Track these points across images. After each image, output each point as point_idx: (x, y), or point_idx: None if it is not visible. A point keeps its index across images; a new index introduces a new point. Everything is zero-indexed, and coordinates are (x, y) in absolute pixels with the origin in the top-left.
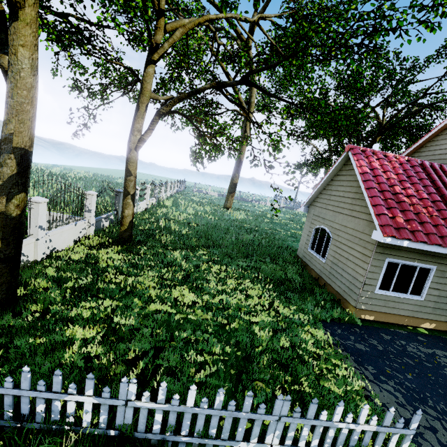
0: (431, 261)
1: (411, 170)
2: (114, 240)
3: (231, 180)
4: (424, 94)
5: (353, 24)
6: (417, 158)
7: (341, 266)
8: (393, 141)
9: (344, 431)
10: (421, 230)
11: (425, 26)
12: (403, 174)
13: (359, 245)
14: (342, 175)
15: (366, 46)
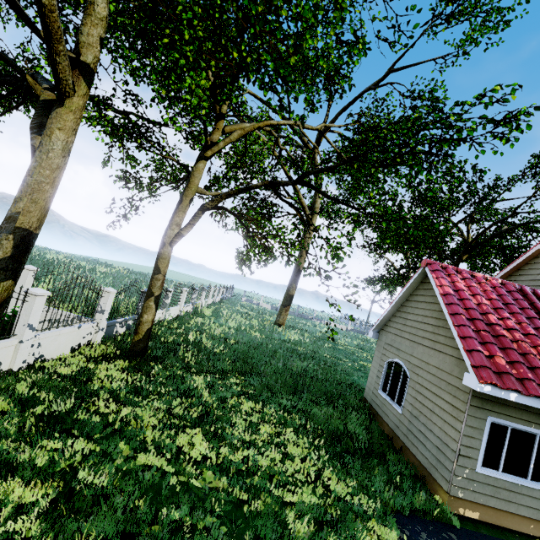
0: None
1: (507, 296)
2: (123, 352)
3: (287, 291)
4: (514, 213)
5: (418, 132)
6: (514, 282)
7: (424, 421)
8: (484, 261)
9: None
10: (533, 378)
11: (499, 138)
12: (498, 300)
13: (447, 392)
14: (419, 295)
15: (434, 154)
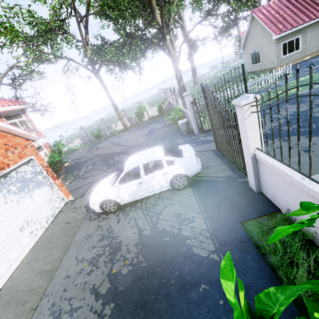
0: (298, 34)
1: (280, 4)
2: None
3: (191, 67)
4: None
5: None
6: None
7: (267, 59)
8: None
9: (276, 75)
10: (289, 26)
11: None
12: (277, 8)
13: (270, 46)
14: (253, 25)
15: None
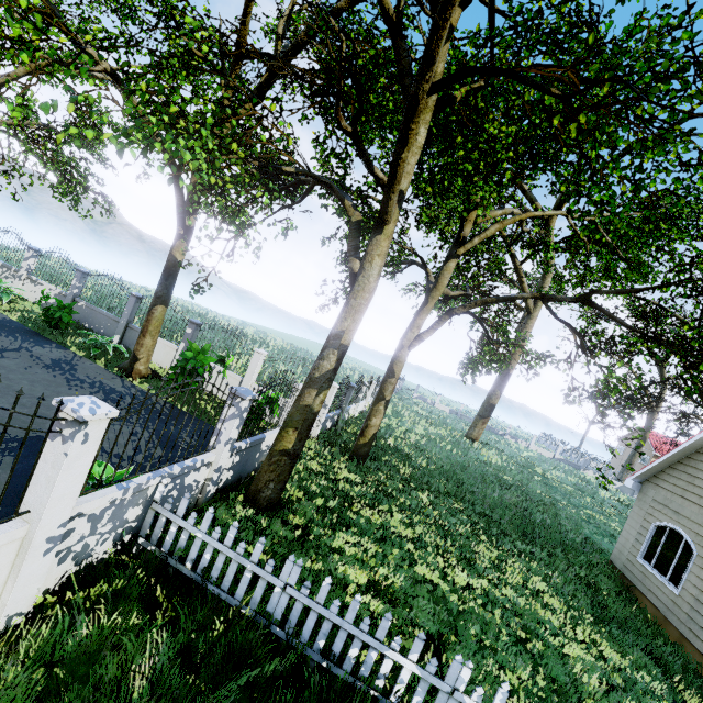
0: None
1: None
2: (343, 452)
3: (487, 398)
4: None
5: None
6: None
7: None
8: None
9: None
10: None
11: None
12: None
13: None
14: None
15: None
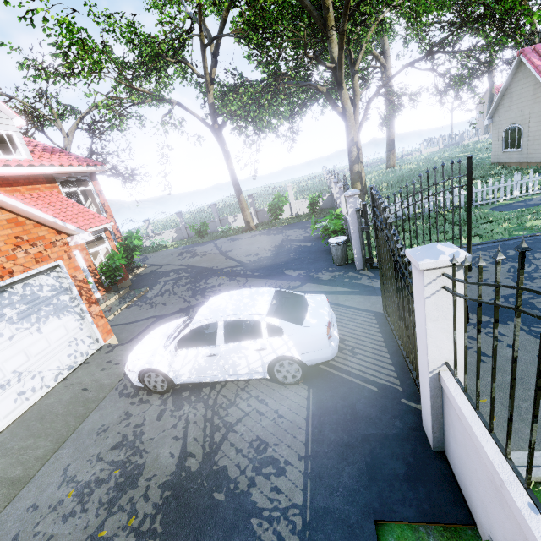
0: None
1: None
2: None
3: (387, 138)
4: None
5: None
6: None
7: (537, 143)
8: None
9: None
10: None
11: None
12: None
13: None
14: (519, 77)
15: None
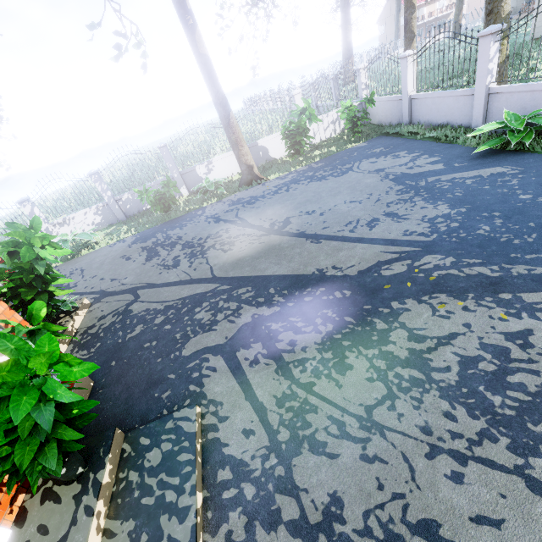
0: None
1: None
2: None
3: (344, 40)
4: None
5: None
6: None
7: None
8: None
9: None
10: None
11: None
12: None
13: None
14: None
15: None
